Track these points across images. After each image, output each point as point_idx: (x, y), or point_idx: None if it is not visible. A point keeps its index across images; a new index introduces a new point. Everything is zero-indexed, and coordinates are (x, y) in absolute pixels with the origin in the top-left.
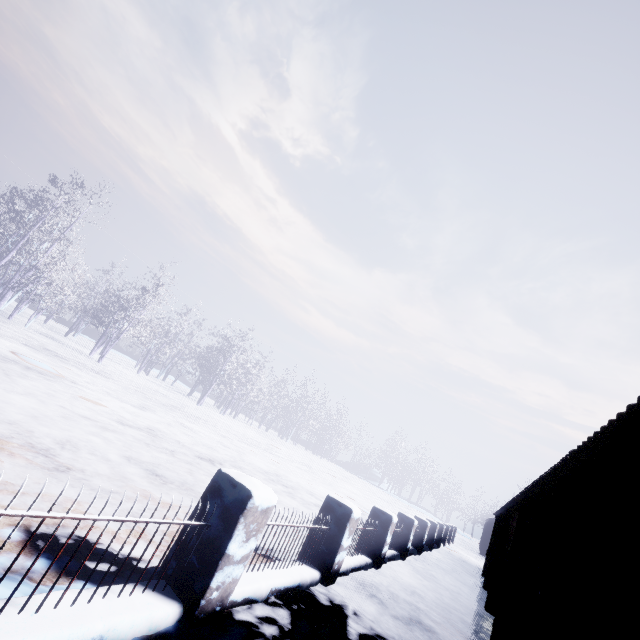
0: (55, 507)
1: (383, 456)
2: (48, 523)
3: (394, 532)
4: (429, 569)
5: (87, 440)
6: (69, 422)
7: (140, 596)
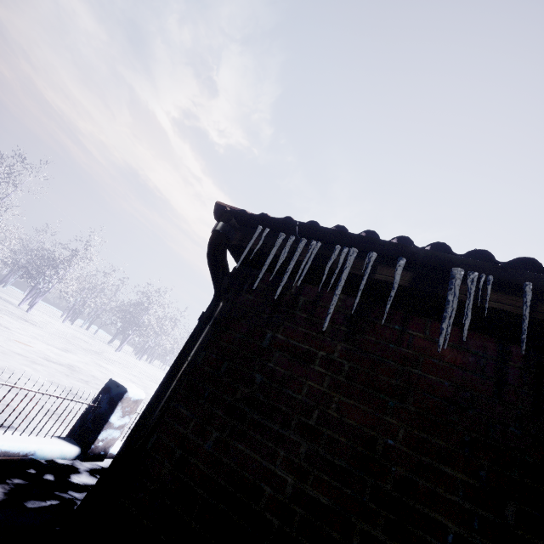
0: (3, 402)
1: None
2: (0, 408)
3: None
4: None
5: (21, 369)
6: (6, 356)
7: (56, 441)
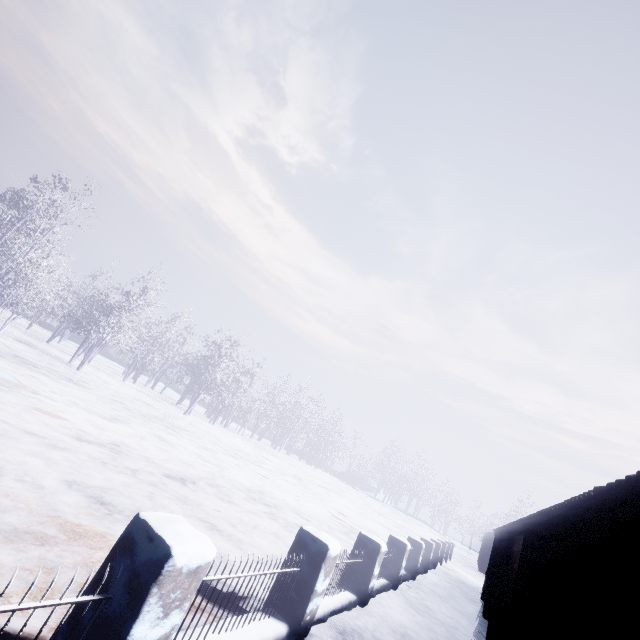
0: None
1: (379, 466)
2: None
3: (384, 559)
4: (424, 598)
5: (21, 462)
6: (6, 440)
7: None
